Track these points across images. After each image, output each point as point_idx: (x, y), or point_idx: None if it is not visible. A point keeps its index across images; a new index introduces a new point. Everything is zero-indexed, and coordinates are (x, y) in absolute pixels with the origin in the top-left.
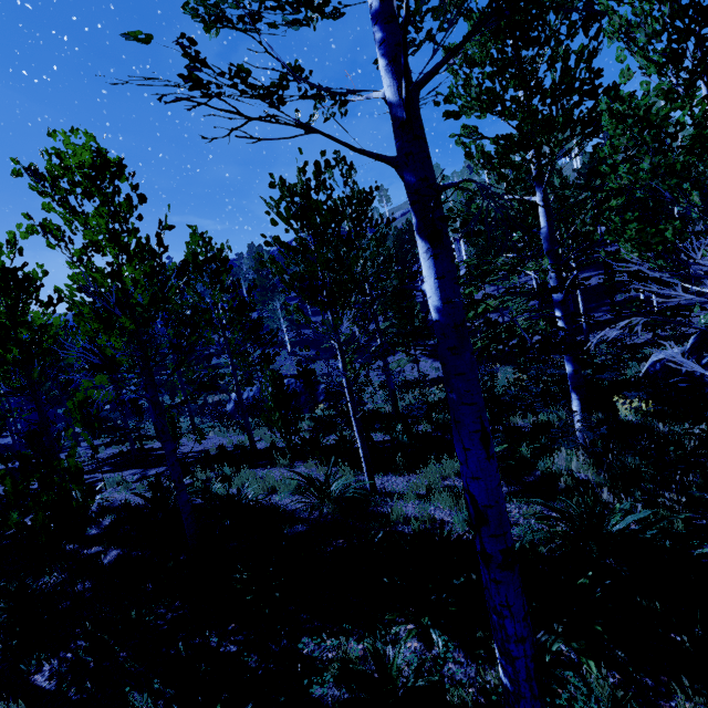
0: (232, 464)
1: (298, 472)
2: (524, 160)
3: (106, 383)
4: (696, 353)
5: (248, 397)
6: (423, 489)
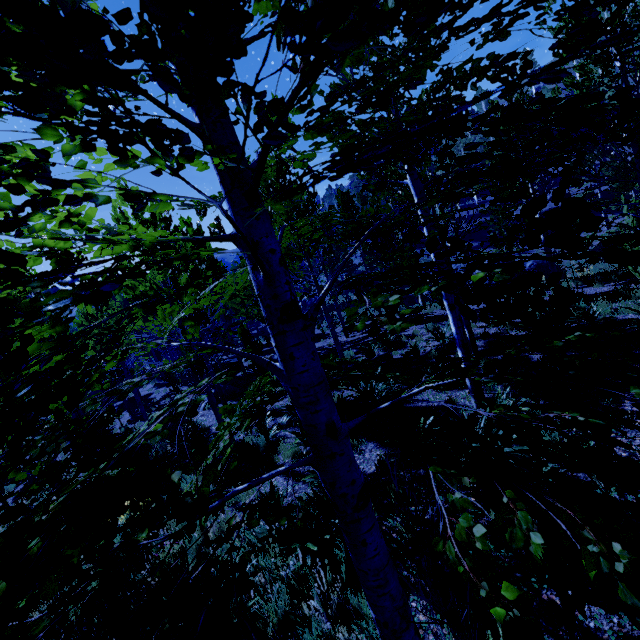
0: None
1: None
2: None
3: None
4: None
5: None
6: None
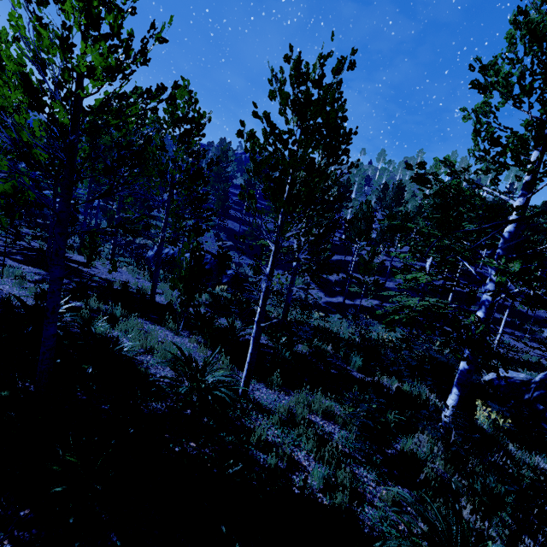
0: (127, 306)
1: (180, 349)
2: (539, 159)
3: (4, 169)
4: (545, 389)
5: (168, 253)
6: (289, 415)
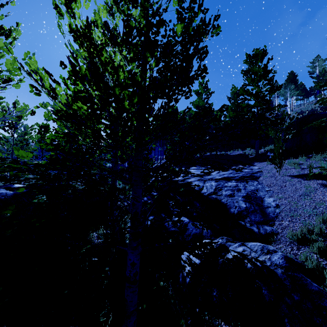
0: None
1: None
2: None
3: None
4: None
5: None
6: None
